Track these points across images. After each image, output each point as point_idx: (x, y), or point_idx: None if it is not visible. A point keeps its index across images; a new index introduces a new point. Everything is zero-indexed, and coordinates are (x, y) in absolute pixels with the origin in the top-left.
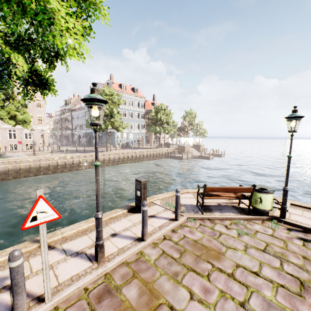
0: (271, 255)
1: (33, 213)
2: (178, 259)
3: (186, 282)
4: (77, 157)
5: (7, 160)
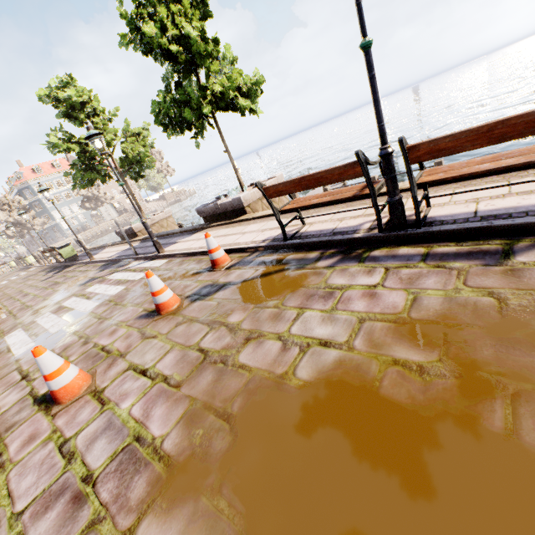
0: None
1: None
2: None
3: None
4: None
5: None
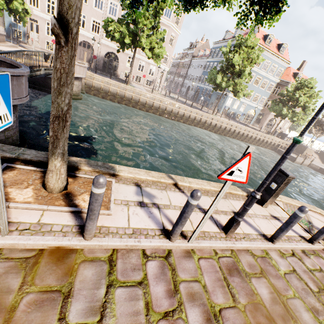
0: None
1: (234, 167)
2: (315, 293)
3: None
4: (183, 109)
5: (133, 89)
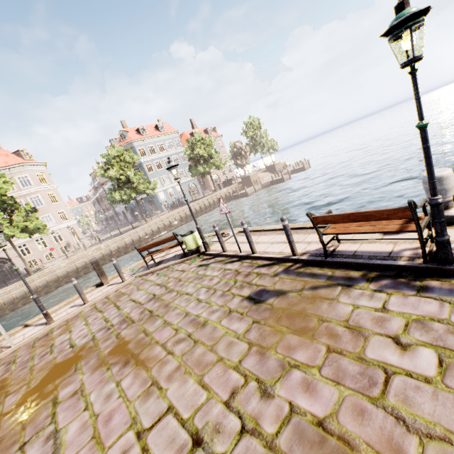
0: (159, 286)
1: None
2: (98, 308)
3: (90, 318)
4: (113, 243)
5: (41, 273)
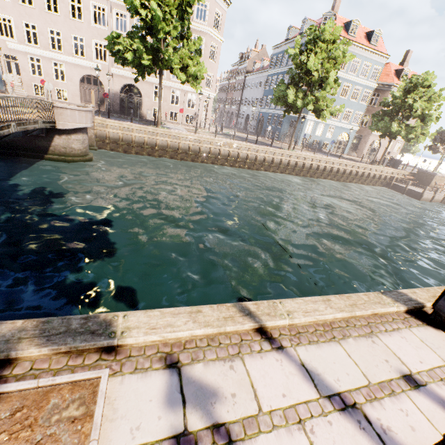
0: None
1: None
2: None
3: None
4: (245, 149)
5: (167, 131)
